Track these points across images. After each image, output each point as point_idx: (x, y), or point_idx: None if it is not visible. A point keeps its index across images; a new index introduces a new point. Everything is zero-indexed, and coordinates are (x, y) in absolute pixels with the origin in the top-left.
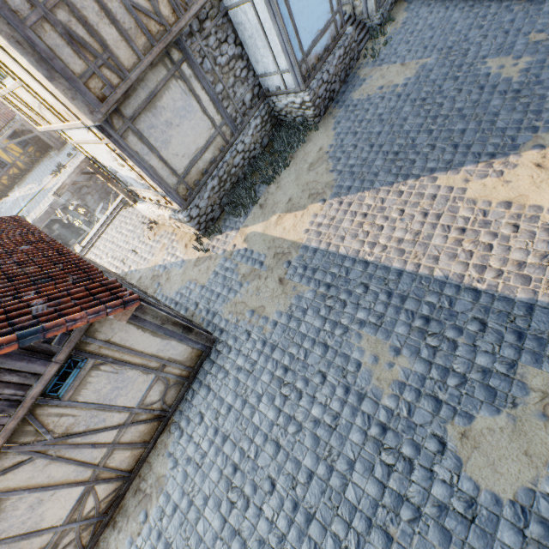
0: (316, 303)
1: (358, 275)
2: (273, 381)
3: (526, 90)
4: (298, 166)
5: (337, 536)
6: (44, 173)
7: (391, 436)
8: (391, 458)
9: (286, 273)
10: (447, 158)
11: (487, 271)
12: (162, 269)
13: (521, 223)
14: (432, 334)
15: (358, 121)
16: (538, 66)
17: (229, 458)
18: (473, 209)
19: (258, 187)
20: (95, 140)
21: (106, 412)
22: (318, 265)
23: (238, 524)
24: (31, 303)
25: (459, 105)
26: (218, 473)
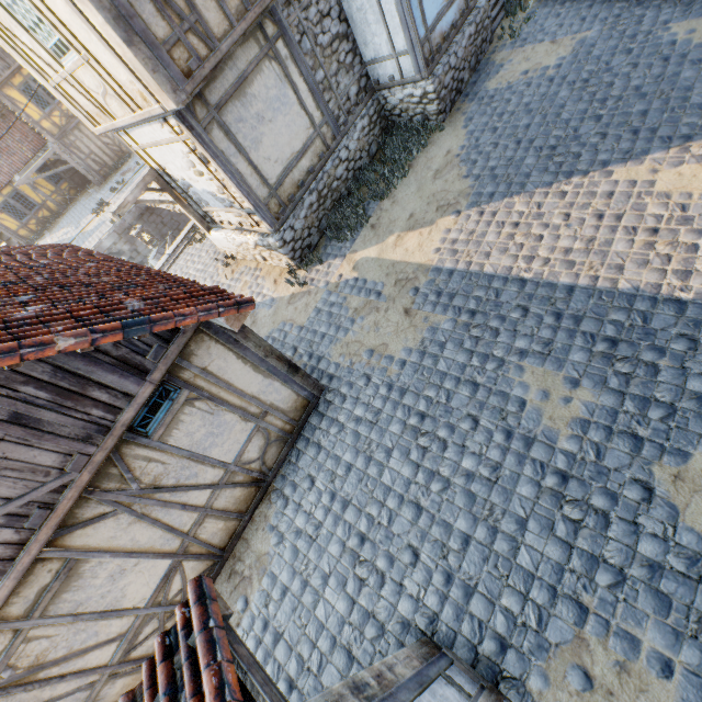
0: (458, 334)
1: (513, 297)
2: (405, 431)
3: None
4: (420, 175)
5: (510, 611)
6: (81, 214)
7: (575, 485)
8: (577, 512)
9: (413, 302)
10: (624, 147)
11: (693, 277)
12: None
13: None
14: (622, 358)
15: (498, 114)
16: None
17: (353, 527)
18: (667, 204)
19: (367, 204)
20: (170, 138)
21: (199, 464)
22: (457, 289)
23: (372, 605)
24: (124, 301)
25: (636, 82)
26: (339, 546)
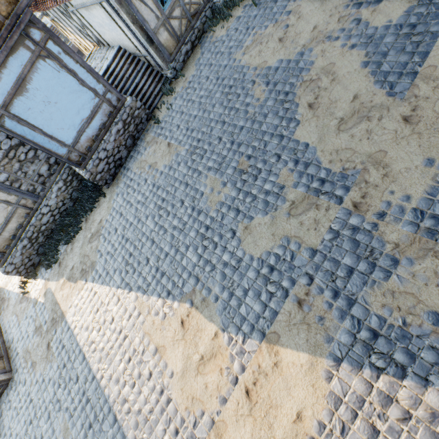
0: (56, 377)
1: (78, 366)
2: (24, 427)
3: (211, 231)
4: (86, 233)
5: None
6: None
7: None
8: None
9: (52, 339)
10: (149, 280)
11: (125, 405)
12: (7, 294)
13: (154, 373)
14: None
15: (126, 201)
16: (228, 205)
17: None
18: (141, 343)
19: (64, 242)
20: None
21: None
22: (66, 343)
23: None
24: None
25: (175, 221)
26: None
